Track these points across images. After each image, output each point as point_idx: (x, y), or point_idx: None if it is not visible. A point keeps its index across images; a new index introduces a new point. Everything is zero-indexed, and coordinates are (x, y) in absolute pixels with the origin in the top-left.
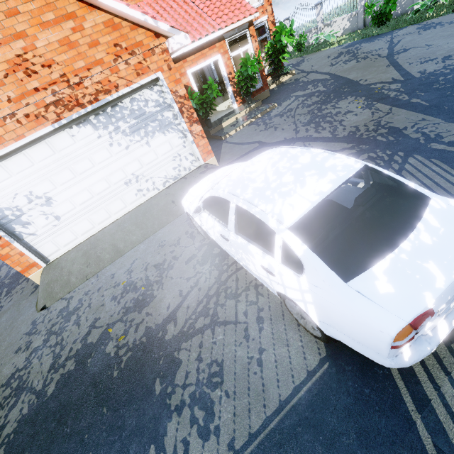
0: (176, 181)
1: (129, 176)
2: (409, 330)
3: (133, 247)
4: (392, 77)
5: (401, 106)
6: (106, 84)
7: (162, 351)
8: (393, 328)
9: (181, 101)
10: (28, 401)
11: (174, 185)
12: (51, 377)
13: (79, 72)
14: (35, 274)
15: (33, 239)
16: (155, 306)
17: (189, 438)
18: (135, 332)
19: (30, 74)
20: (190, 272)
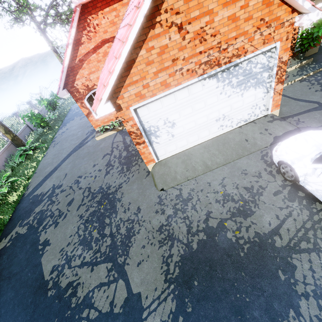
0: (246, 124)
1: (220, 115)
2: None
3: (218, 166)
4: None
5: None
6: (240, 50)
7: (276, 253)
8: None
9: (280, 65)
10: (181, 247)
11: (245, 126)
12: (191, 238)
13: (229, 40)
14: (151, 165)
15: (157, 145)
16: (257, 219)
17: (321, 317)
18: (246, 232)
19: (202, 41)
20: (280, 203)
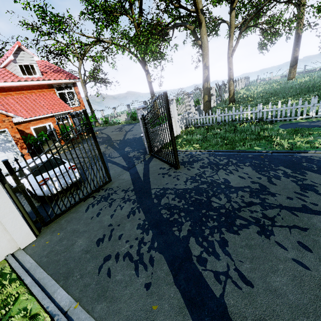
0: None
1: None
2: (42, 181)
3: None
4: (120, 139)
5: (113, 148)
6: None
7: None
8: (38, 181)
9: (17, 140)
10: None
11: None
12: None
13: None
14: None
15: None
16: None
17: None
18: None
19: None
20: None
